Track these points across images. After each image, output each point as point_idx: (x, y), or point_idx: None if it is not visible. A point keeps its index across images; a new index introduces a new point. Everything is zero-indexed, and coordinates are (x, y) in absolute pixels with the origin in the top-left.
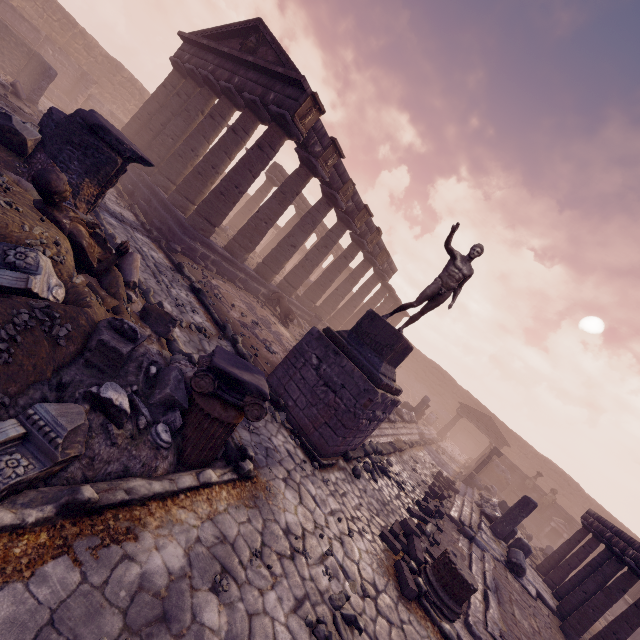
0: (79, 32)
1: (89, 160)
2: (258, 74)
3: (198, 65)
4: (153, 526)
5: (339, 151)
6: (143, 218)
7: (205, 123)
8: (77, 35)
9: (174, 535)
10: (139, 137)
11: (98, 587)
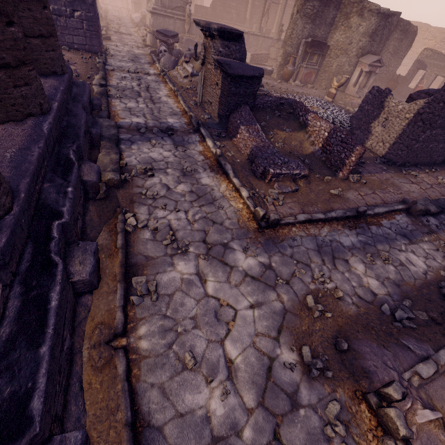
0: None
1: None
2: None
3: None
4: None
5: None
6: (103, 160)
7: None
8: None
9: None
10: None
11: None
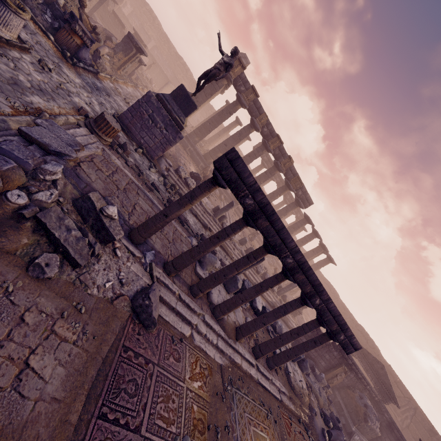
0: None
1: (125, 47)
2: None
3: None
4: None
5: (255, 92)
6: None
7: None
8: None
9: None
10: None
11: None
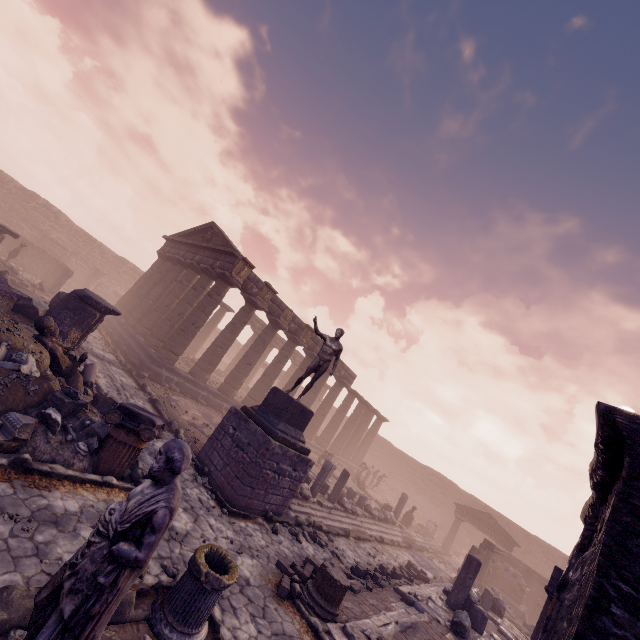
0: (97, 245)
1: (77, 317)
2: (211, 252)
3: (174, 253)
4: (63, 491)
5: (272, 290)
6: (122, 358)
7: (176, 287)
8: (96, 247)
9: (76, 499)
10: (129, 304)
11: (22, 499)
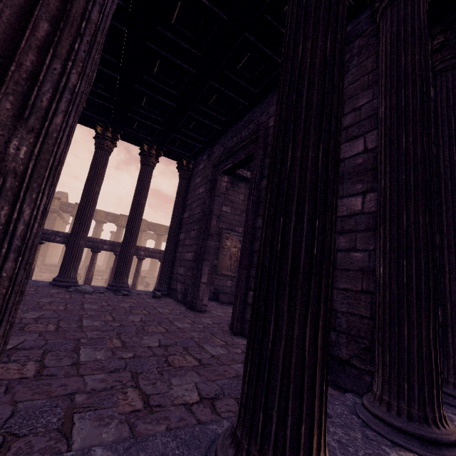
0: None
1: None
2: None
3: None
4: None
5: None
6: None
7: None
8: None
9: None
10: None
11: None
